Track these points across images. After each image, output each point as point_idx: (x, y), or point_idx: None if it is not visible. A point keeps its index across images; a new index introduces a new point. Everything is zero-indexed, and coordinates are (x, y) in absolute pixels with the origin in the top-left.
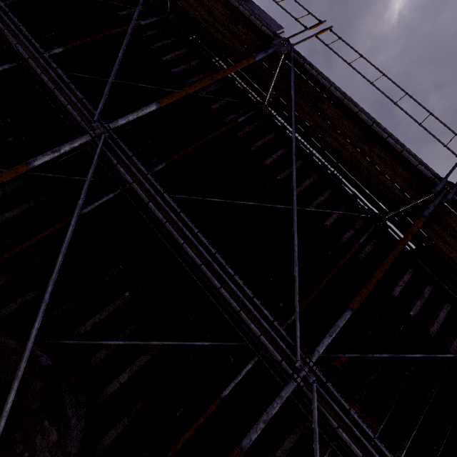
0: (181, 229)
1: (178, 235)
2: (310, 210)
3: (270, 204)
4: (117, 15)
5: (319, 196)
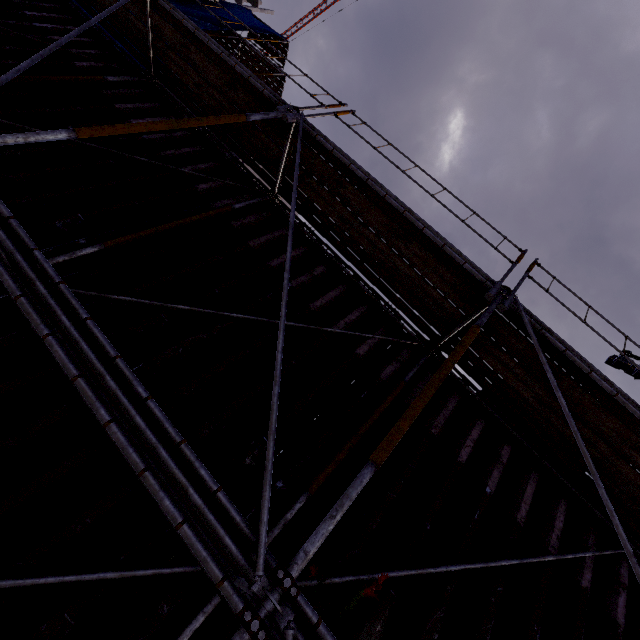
0: (53, 312)
1: (41, 322)
2: (335, 331)
3: (272, 319)
4: (73, 64)
5: (348, 313)
